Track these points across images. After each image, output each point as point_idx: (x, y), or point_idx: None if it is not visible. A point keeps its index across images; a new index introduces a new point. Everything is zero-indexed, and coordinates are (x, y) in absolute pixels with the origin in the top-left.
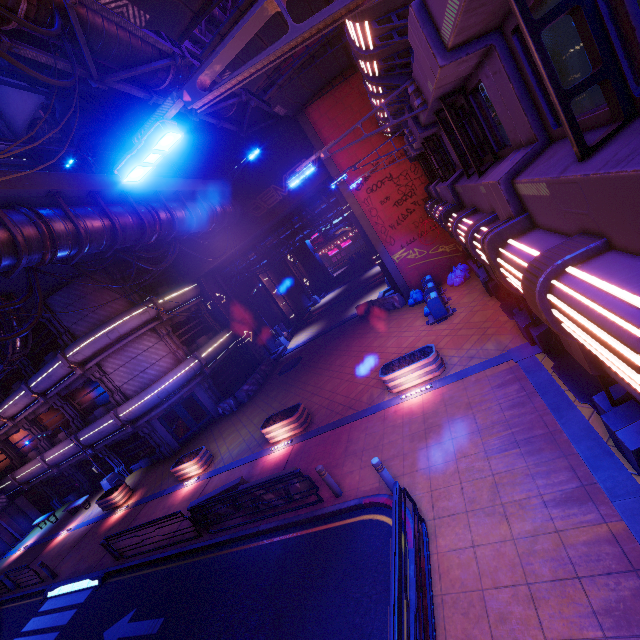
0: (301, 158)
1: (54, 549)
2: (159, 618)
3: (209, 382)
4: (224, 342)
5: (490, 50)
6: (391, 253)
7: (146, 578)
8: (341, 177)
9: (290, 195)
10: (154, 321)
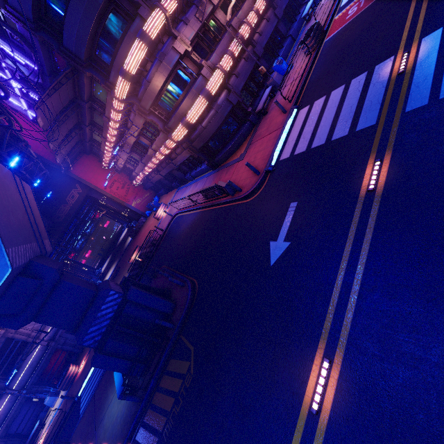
0: (71, 189)
1: (47, 436)
2: None
3: None
4: None
5: (140, 136)
6: (131, 204)
7: None
8: (109, 175)
9: (74, 205)
10: None
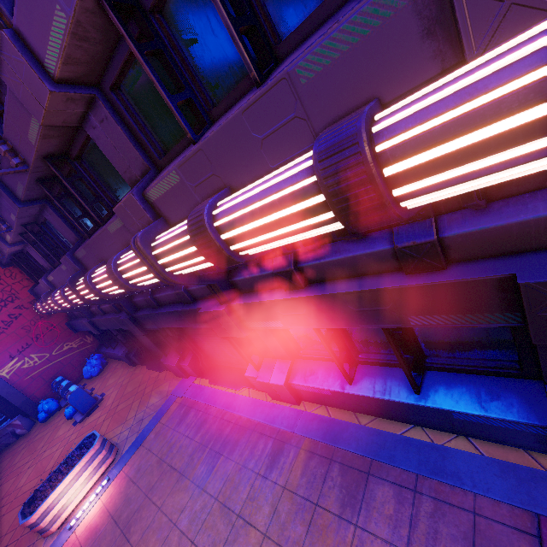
0: None
1: None
2: None
3: None
4: None
5: (94, 101)
6: None
7: None
8: None
9: None
10: None
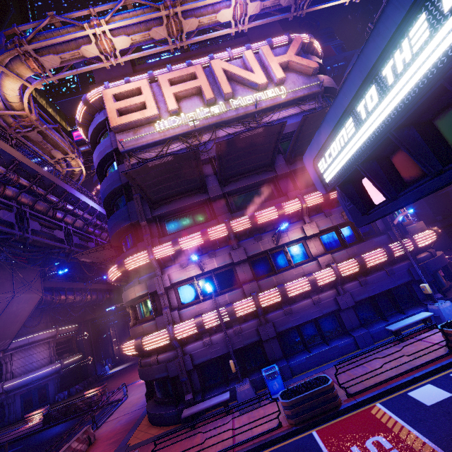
0: None
1: None
2: (21, 446)
3: (59, 379)
4: (76, 359)
5: None
6: None
7: (8, 446)
8: None
9: None
10: (52, 338)
